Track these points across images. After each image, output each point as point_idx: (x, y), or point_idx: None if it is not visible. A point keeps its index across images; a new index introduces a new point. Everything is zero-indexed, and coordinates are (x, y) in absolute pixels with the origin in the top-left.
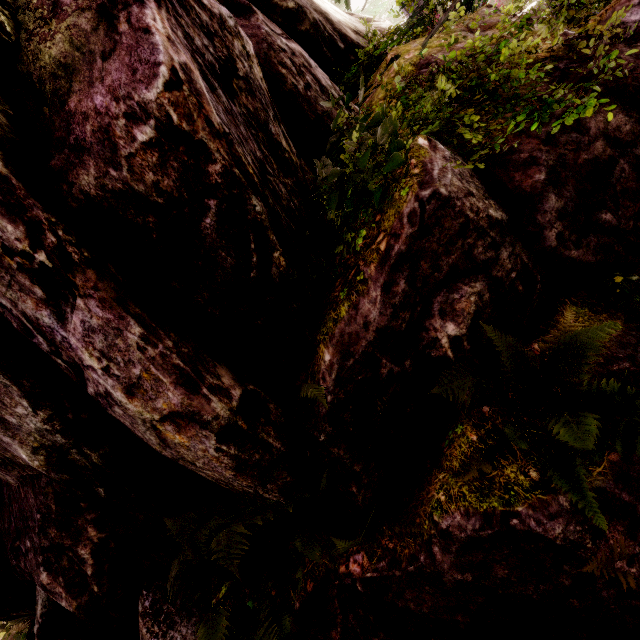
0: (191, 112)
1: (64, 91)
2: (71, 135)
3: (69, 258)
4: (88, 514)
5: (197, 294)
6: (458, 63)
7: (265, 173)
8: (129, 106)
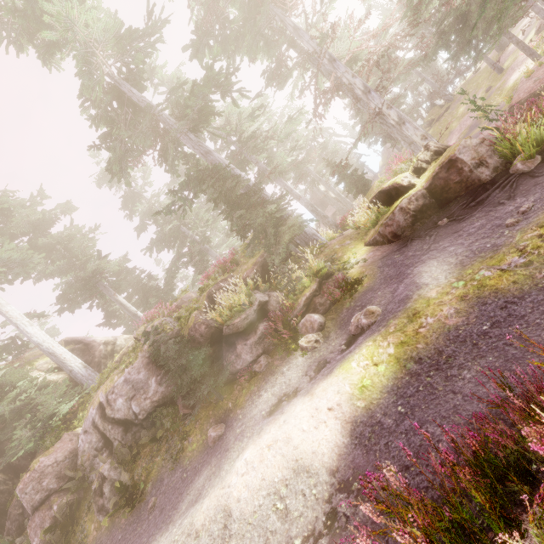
0: None
1: None
2: None
3: None
4: None
5: None
6: None
7: None
8: None
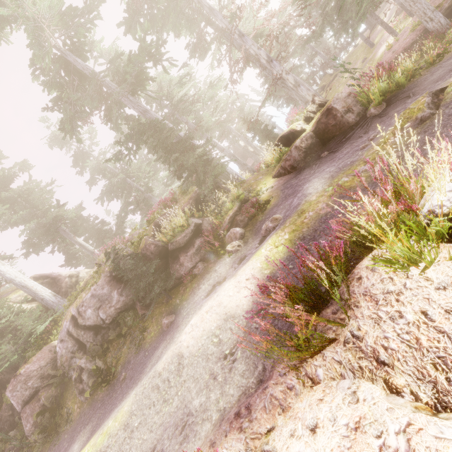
0: None
1: None
2: None
3: None
4: None
5: None
6: None
7: None
8: None
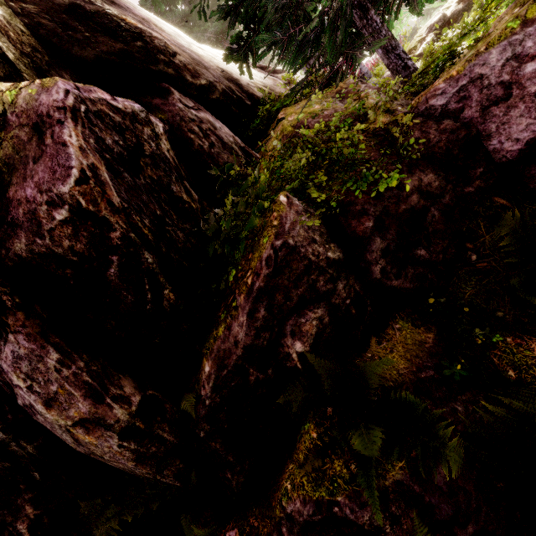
0: (96, 198)
1: (6, 183)
2: (9, 215)
3: (4, 304)
4: (26, 494)
5: (107, 322)
6: (317, 132)
7: (164, 225)
8: (50, 196)
